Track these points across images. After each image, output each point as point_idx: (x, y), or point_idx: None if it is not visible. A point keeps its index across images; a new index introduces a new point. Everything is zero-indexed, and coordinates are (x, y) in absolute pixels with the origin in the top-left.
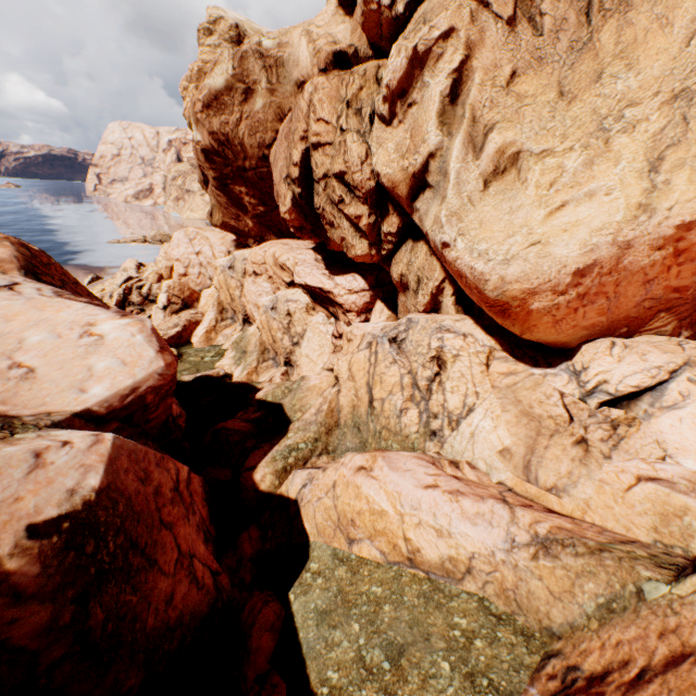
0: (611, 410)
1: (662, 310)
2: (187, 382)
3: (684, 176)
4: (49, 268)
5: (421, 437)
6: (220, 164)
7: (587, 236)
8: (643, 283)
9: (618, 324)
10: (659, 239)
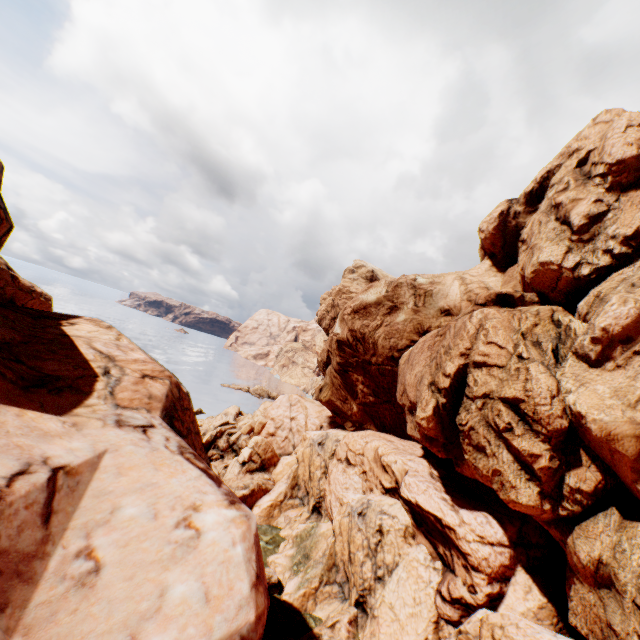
0: None
1: None
2: None
3: None
4: (185, 412)
5: None
6: (348, 353)
7: None
8: None
9: None
10: None
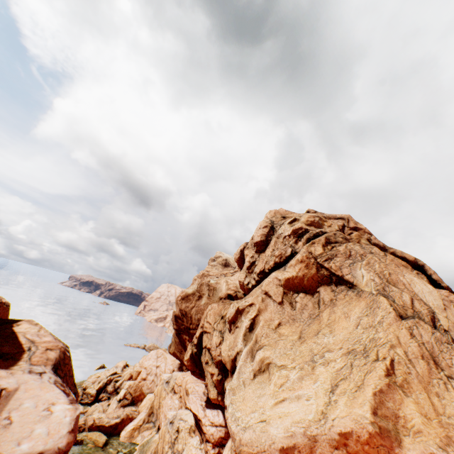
0: None
1: None
2: None
3: (344, 400)
4: (66, 365)
5: None
6: (180, 323)
7: (290, 424)
8: None
9: None
10: (333, 440)
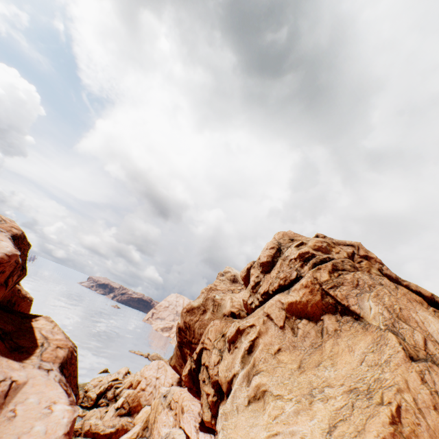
0: None
1: None
2: None
3: None
4: (71, 365)
5: None
6: (183, 335)
7: None
8: None
9: None
10: None
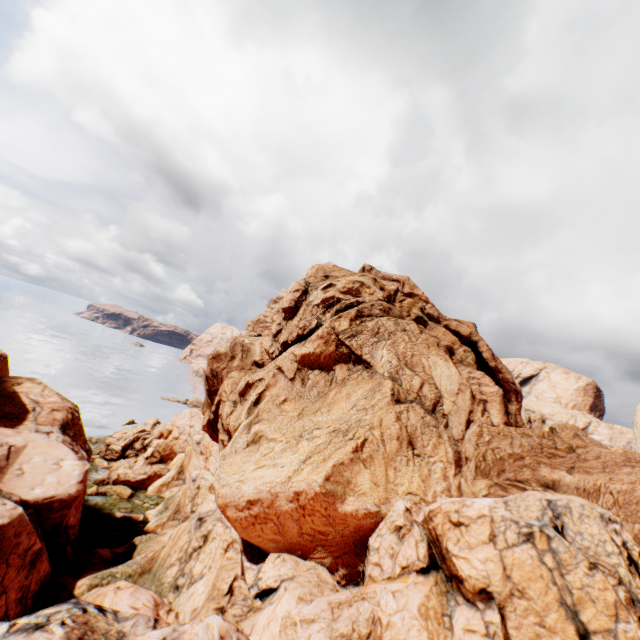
0: (258, 600)
1: (320, 545)
2: (117, 517)
3: (309, 468)
4: (75, 425)
5: (169, 586)
6: (211, 384)
7: (260, 484)
8: (294, 520)
9: (296, 546)
10: (290, 496)
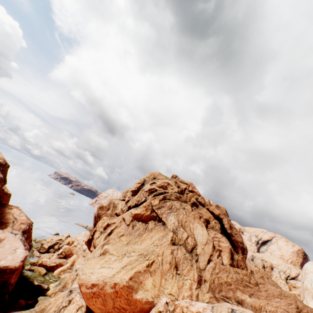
0: None
1: None
2: (35, 284)
3: (124, 271)
4: (28, 232)
5: None
6: (96, 220)
7: (100, 276)
8: (112, 298)
9: None
10: (112, 285)
